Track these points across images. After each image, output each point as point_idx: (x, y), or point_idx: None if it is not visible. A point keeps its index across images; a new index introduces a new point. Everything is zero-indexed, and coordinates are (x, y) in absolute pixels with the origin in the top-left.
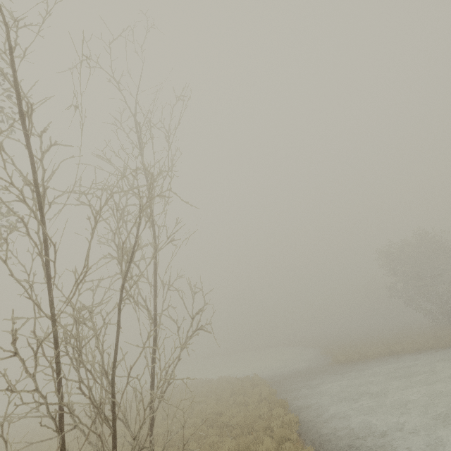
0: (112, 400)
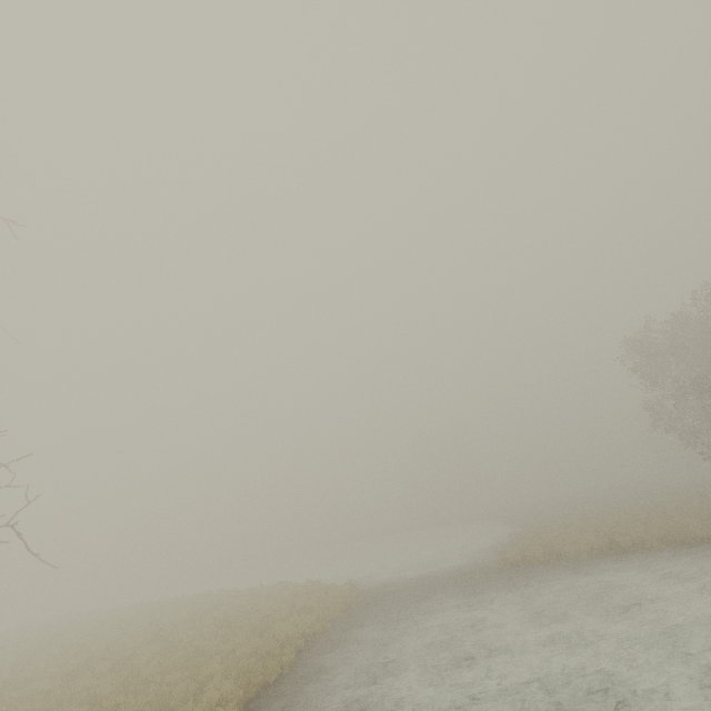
0: None
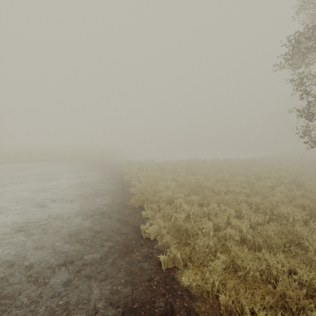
0: None
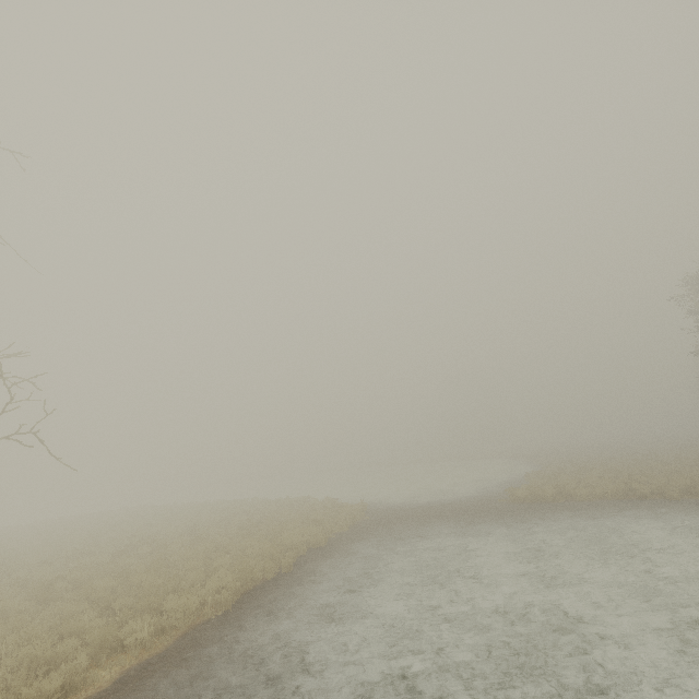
0: None
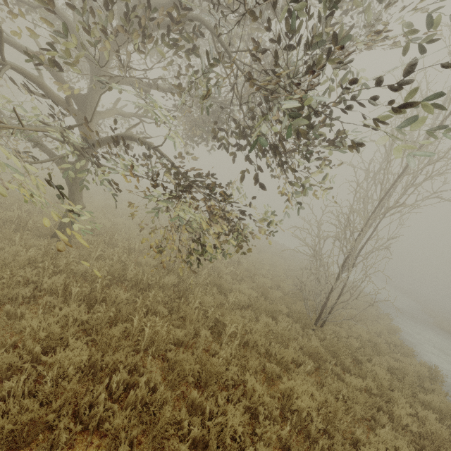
0: (354, 263)
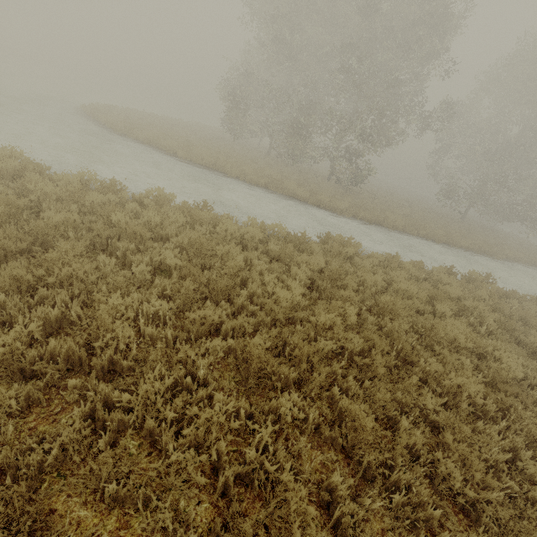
0: None
